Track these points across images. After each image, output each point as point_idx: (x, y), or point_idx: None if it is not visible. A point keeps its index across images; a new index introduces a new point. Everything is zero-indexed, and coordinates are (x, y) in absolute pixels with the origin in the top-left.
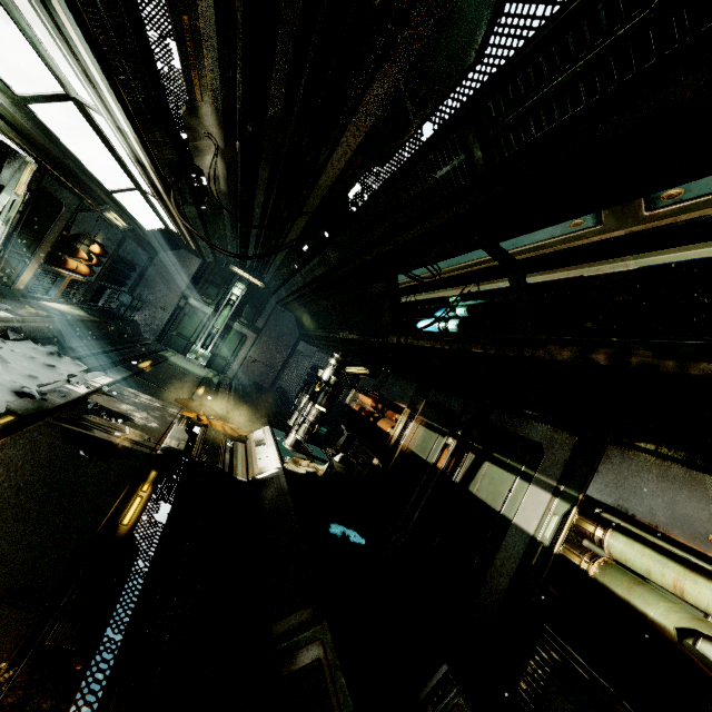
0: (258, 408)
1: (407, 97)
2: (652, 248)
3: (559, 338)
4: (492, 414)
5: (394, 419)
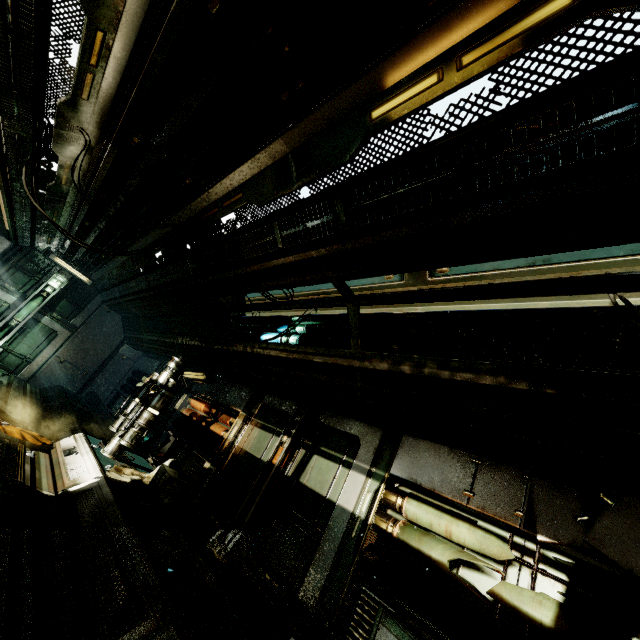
0: (66, 414)
1: (293, 165)
2: (438, 300)
3: (380, 353)
4: (320, 414)
5: (228, 423)
